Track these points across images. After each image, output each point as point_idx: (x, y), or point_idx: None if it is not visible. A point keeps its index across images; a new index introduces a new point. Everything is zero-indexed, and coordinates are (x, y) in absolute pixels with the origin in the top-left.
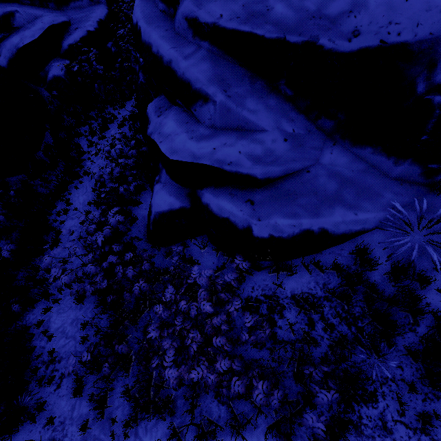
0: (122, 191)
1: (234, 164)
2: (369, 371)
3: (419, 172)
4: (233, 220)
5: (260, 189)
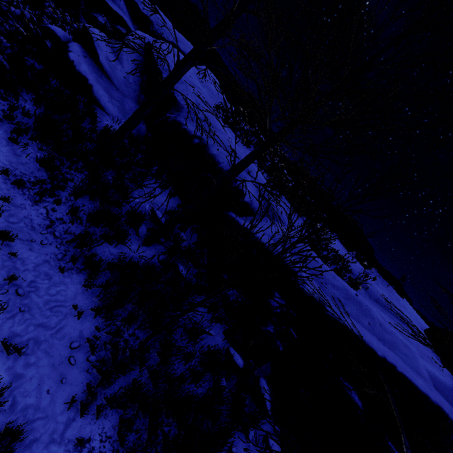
0: (45, 21)
1: (100, 48)
2: (21, 101)
3: (145, 134)
4: (70, 48)
5: (95, 63)
